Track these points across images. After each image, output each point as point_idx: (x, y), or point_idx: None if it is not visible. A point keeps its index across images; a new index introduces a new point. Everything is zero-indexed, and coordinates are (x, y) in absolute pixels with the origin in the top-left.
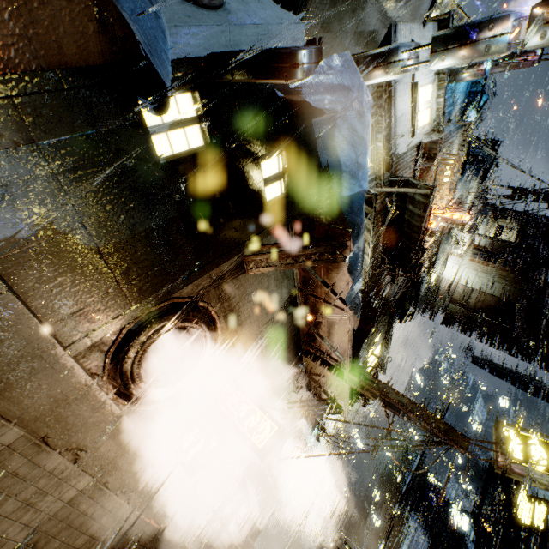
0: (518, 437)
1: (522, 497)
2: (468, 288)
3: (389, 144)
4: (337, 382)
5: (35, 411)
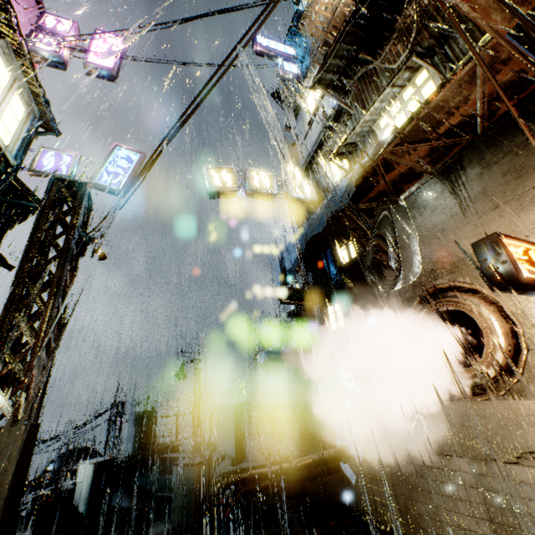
0: None
1: None
2: None
3: (335, 118)
4: None
5: (453, 442)
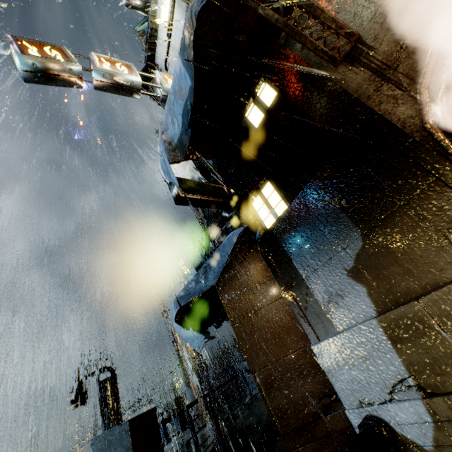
0: None
1: None
2: None
3: None
4: None
5: None
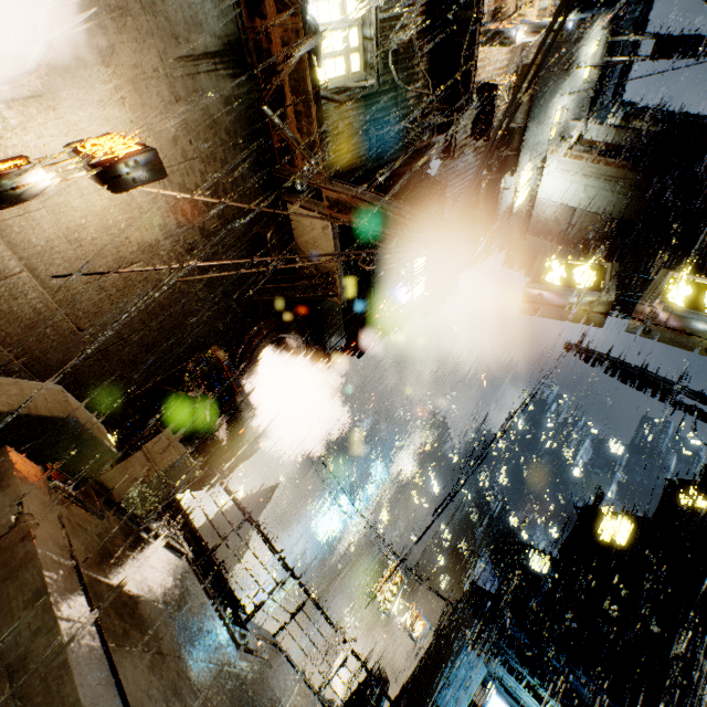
0: (563, 266)
1: (607, 516)
2: (570, 210)
3: None
4: (321, 227)
5: None
